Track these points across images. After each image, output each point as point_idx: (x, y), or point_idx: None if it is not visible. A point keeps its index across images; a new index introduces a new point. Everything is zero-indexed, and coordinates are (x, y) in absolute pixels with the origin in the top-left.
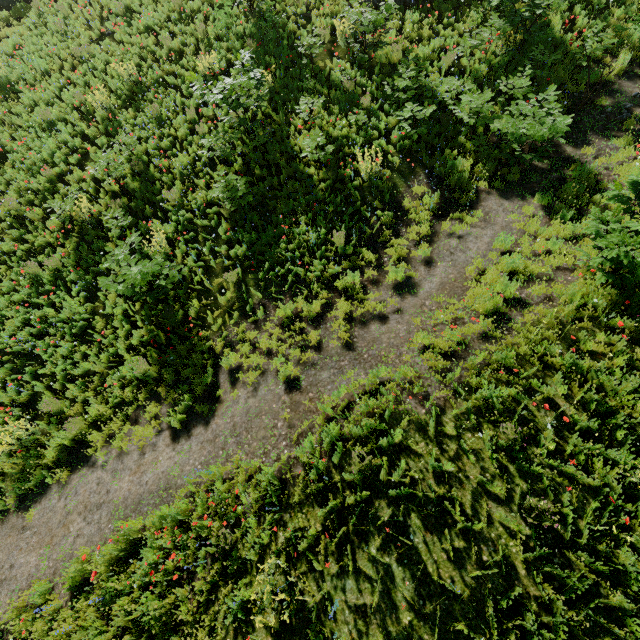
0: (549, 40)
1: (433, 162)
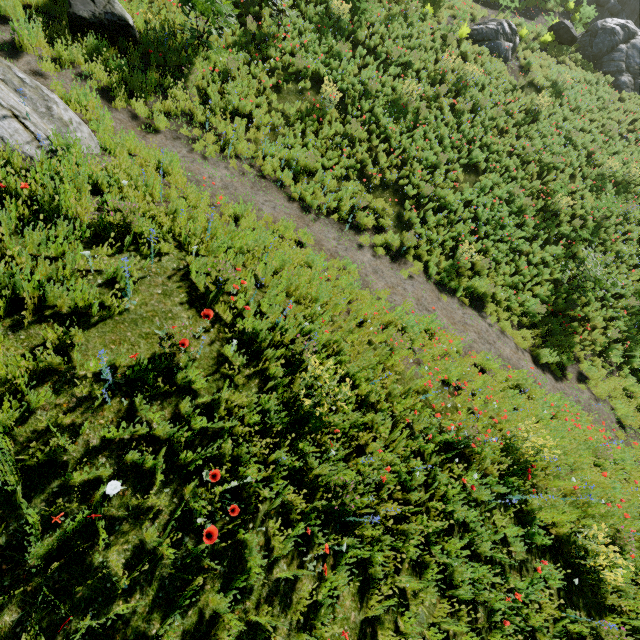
0: None
1: None
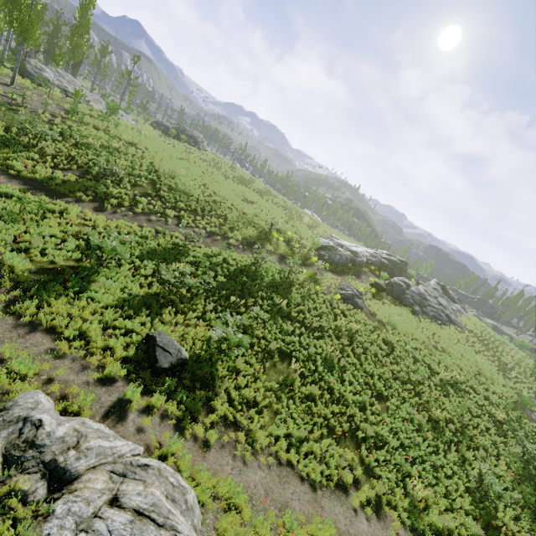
0: None
1: None
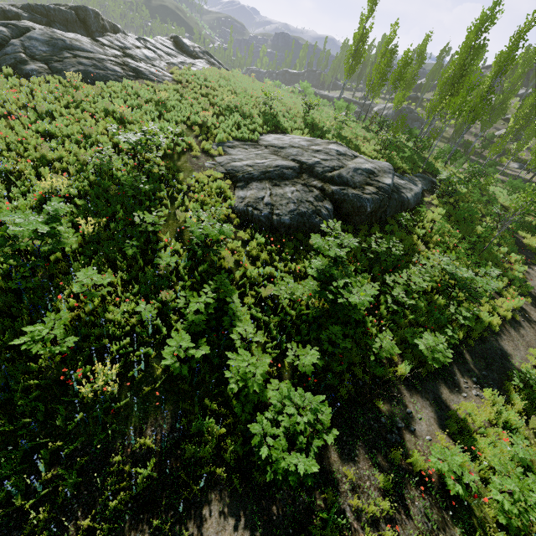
0: (353, 316)
1: (188, 406)
